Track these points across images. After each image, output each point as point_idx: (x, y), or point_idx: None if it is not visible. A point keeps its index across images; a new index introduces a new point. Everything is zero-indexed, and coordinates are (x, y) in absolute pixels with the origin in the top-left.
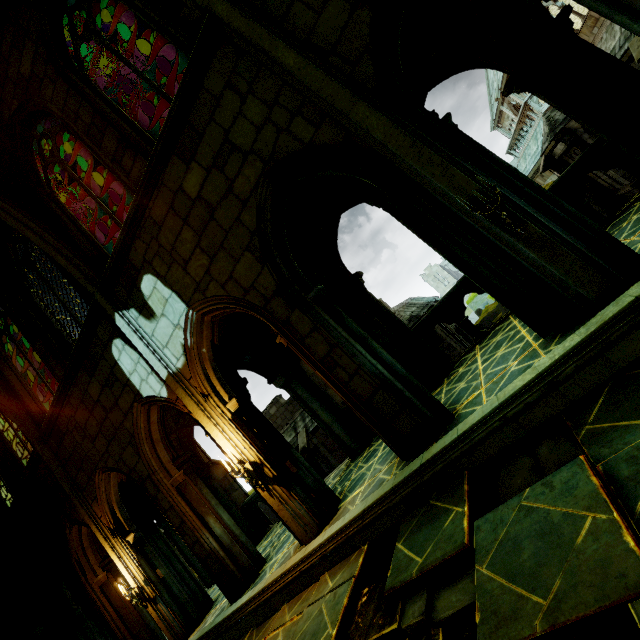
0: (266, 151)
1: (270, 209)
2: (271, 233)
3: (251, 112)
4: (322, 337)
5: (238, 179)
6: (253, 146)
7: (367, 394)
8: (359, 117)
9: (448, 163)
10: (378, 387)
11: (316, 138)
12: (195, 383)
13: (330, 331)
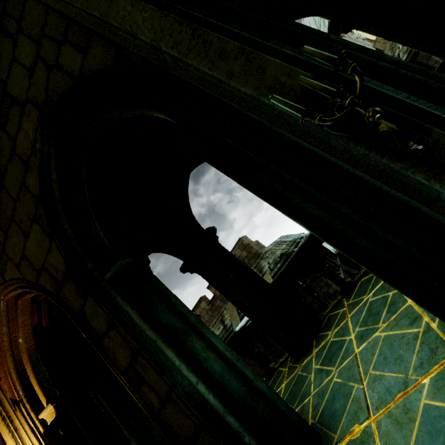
0: (40, 96)
1: (55, 167)
2: (59, 197)
3: (22, 54)
4: (121, 338)
5: (19, 136)
6: (27, 93)
7: (187, 434)
8: (120, 16)
9: (252, 48)
10: (200, 426)
11: (85, 66)
12: (4, 386)
13: (132, 328)
